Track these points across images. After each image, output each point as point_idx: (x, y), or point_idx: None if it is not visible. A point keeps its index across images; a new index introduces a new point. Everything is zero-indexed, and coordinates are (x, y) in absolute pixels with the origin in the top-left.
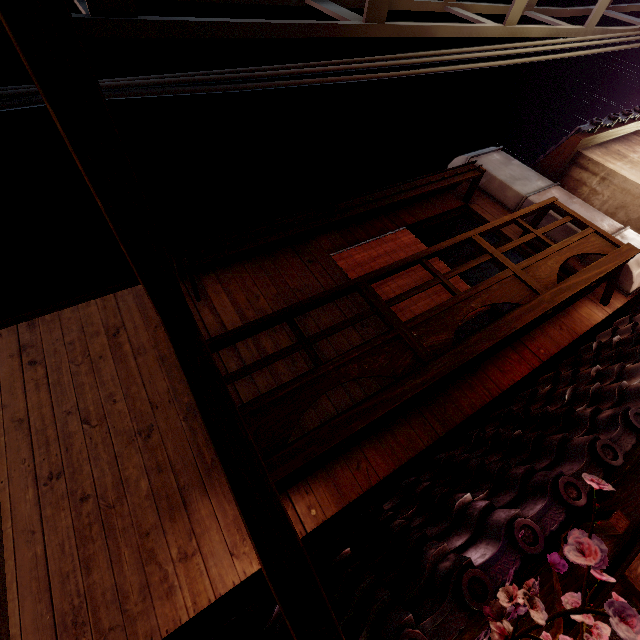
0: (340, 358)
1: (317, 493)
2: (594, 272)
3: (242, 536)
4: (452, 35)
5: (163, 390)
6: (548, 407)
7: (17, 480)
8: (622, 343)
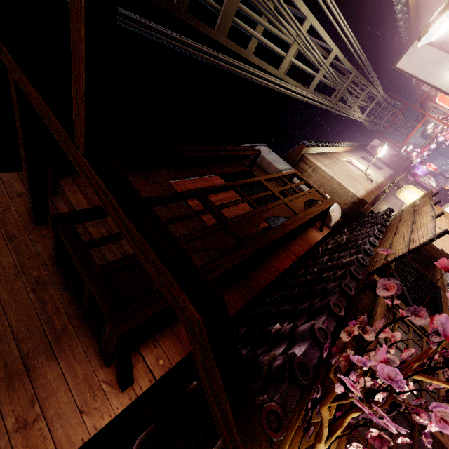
0: (189, 235)
1: (164, 346)
2: (320, 208)
3: (93, 393)
4: (256, 63)
5: (8, 264)
6: (308, 277)
7: None
8: (333, 248)
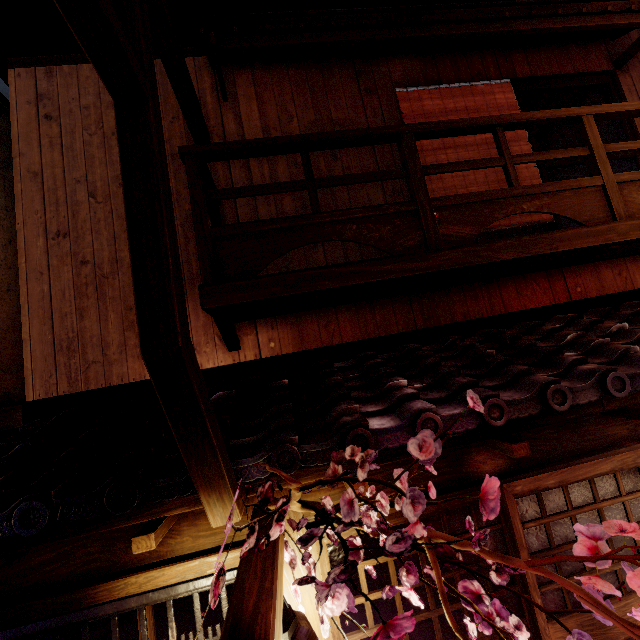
0: (341, 213)
1: (281, 332)
2: None
3: (207, 339)
4: None
5: None
6: (539, 342)
7: (31, 227)
8: None
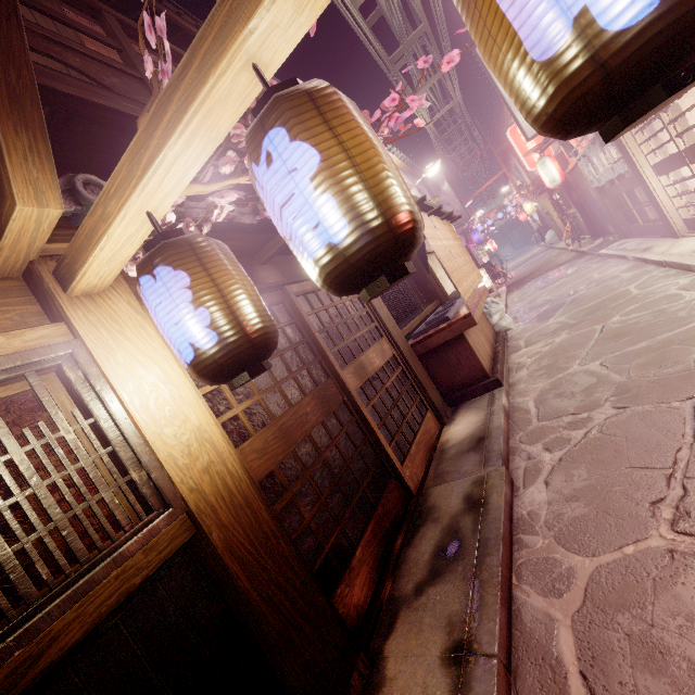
0: (56, 35)
1: None
2: None
3: None
4: None
5: None
6: None
7: None
8: None
